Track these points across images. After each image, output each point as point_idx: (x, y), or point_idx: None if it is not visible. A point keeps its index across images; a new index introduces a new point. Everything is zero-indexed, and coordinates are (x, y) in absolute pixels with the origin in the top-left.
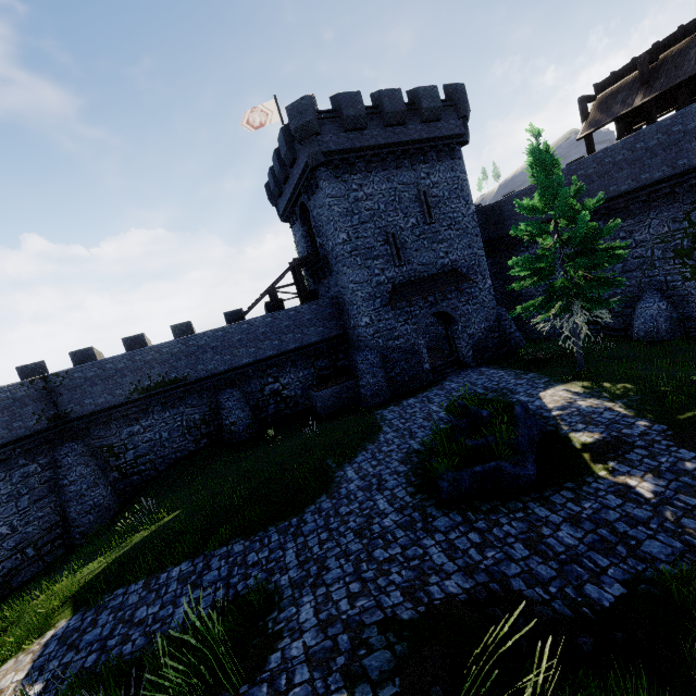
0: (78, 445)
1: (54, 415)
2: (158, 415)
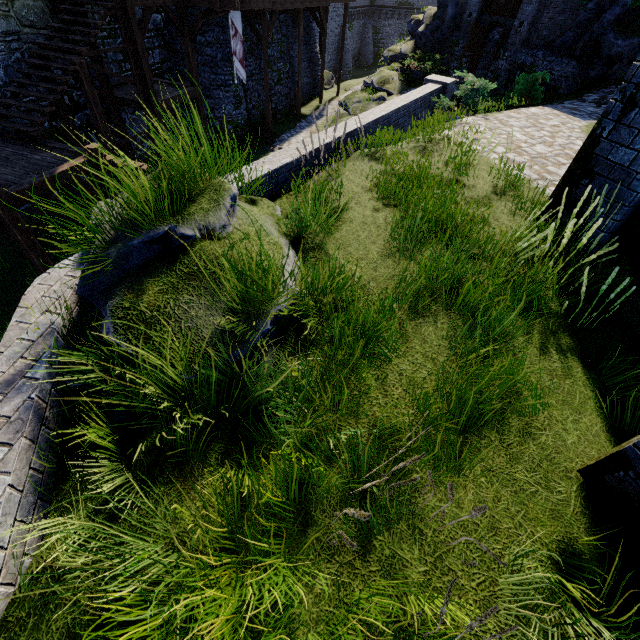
0: (371, 21)
1: (371, 0)
2: (395, 21)
